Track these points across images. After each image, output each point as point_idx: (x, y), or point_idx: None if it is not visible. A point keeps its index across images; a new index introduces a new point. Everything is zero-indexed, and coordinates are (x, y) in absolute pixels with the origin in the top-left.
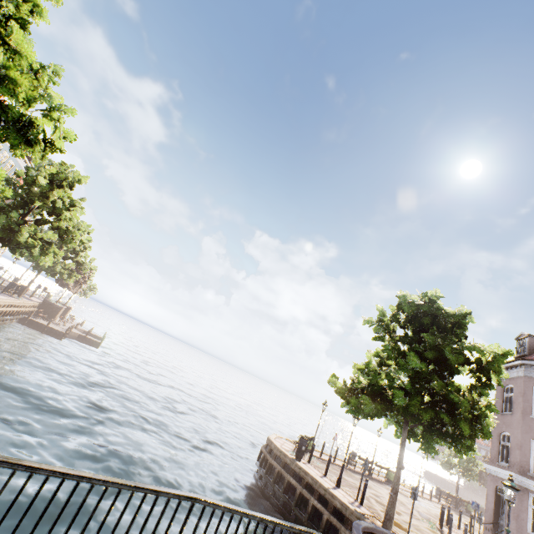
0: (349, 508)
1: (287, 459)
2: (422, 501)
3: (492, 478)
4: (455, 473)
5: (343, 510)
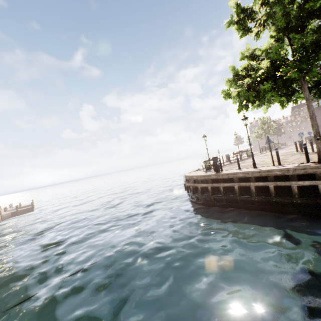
0: (290, 169)
1: (212, 176)
2: (267, 154)
3: (318, 109)
4: (263, 137)
5: (285, 173)
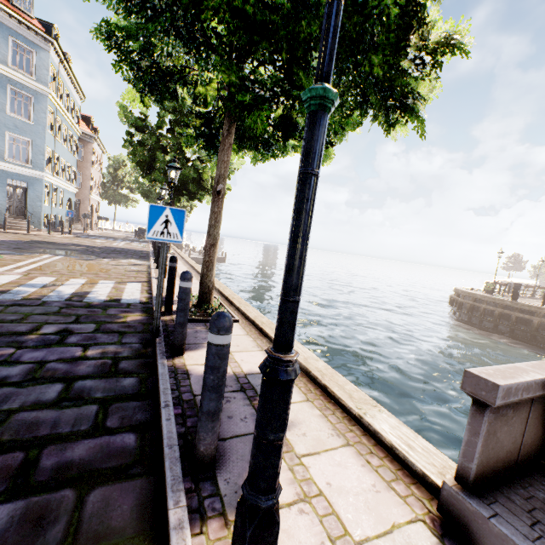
0: None
1: (506, 302)
2: None
3: None
4: None
5: None
